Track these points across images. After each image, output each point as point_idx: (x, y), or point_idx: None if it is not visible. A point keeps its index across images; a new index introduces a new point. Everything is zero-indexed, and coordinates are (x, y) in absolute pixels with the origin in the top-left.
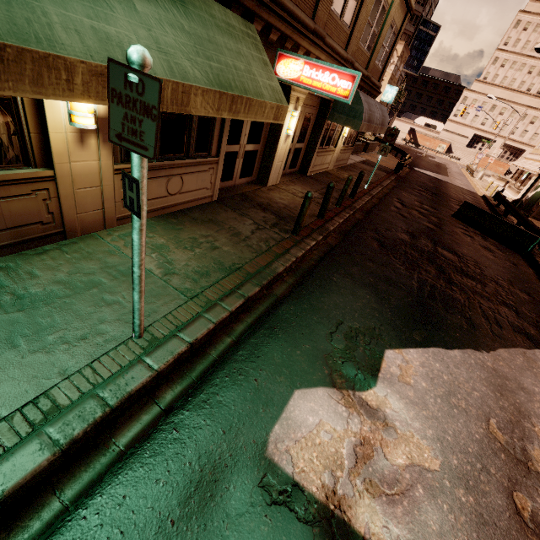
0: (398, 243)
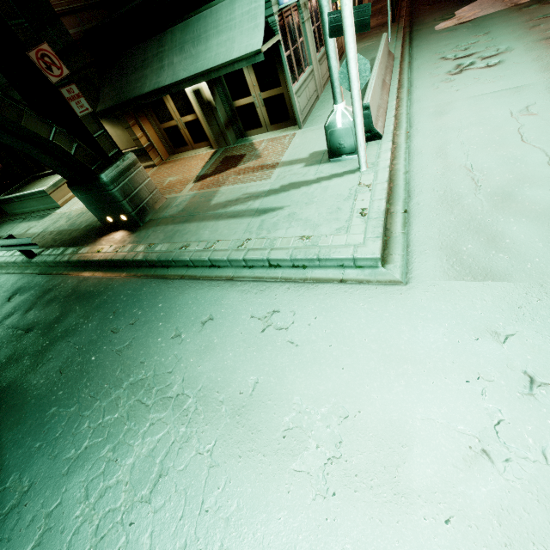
0: (438, 0)
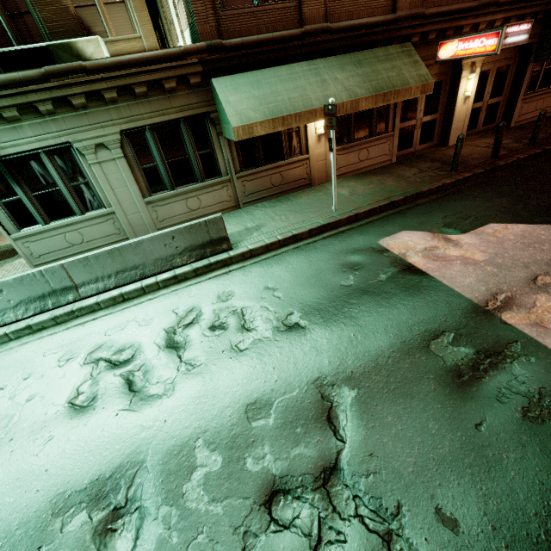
0: None
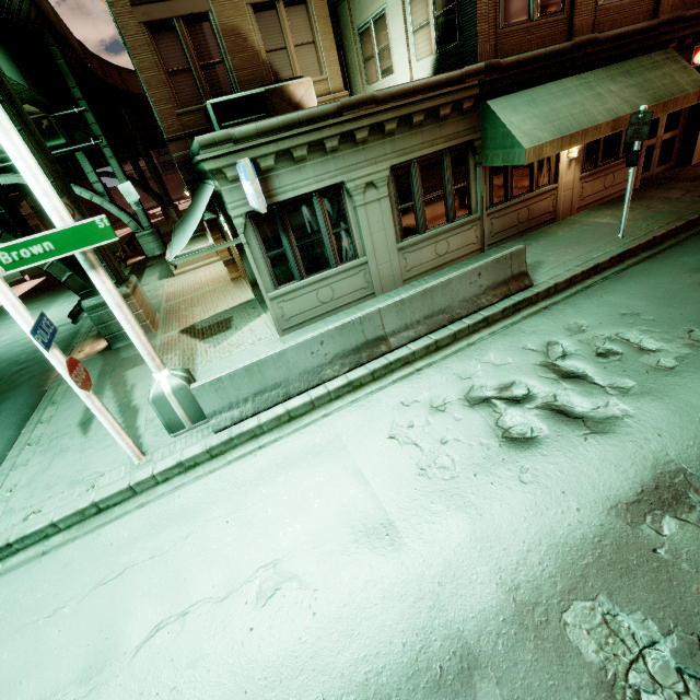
0: None
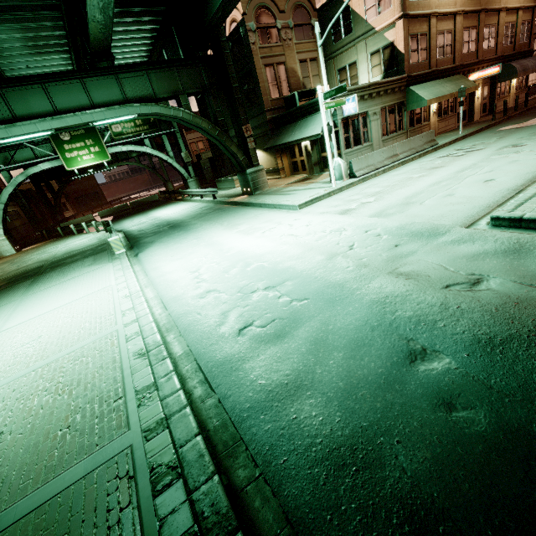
0: None
